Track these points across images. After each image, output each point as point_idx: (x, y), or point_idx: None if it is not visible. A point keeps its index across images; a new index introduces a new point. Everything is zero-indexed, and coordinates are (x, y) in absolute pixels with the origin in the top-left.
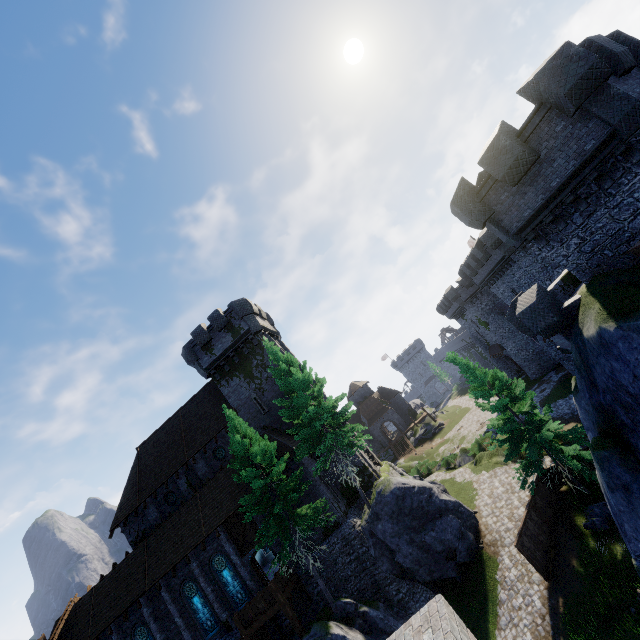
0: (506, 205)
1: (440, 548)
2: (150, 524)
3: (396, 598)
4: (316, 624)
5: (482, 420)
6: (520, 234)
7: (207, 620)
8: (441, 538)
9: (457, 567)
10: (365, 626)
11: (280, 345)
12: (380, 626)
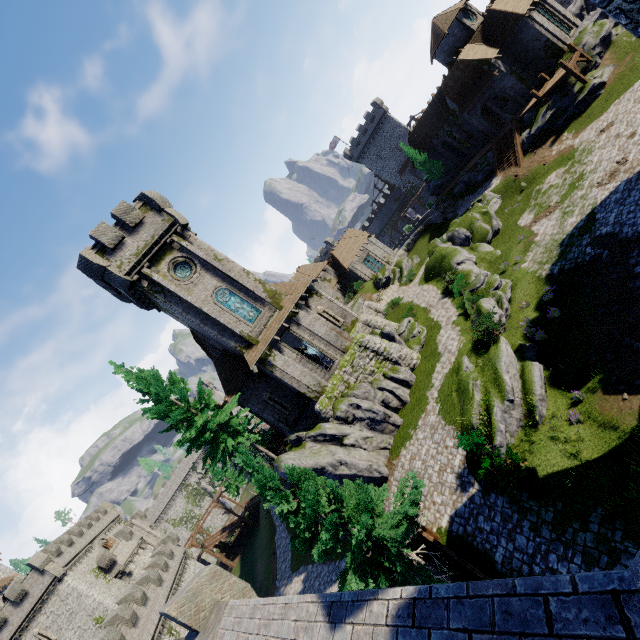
0: None
1: None
2: None
3: None
4: None
5: (634, 143)
6: None
7: None
8: None
9: None
10: None
11: (182, 247)
12: None
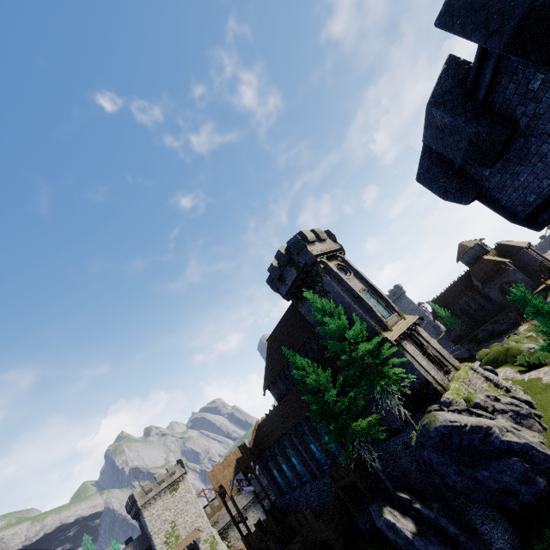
0: (495, 183)
1: (495, 486)
2: (282, 391)
3: (452, 504)
4: (375, 505)
5: None
6: (535, 218)
7: (321, 459)
8: (496, 479)
9: (521, 504)
10: (418, 517)
11: (343, 261)
12: (431, 522)
